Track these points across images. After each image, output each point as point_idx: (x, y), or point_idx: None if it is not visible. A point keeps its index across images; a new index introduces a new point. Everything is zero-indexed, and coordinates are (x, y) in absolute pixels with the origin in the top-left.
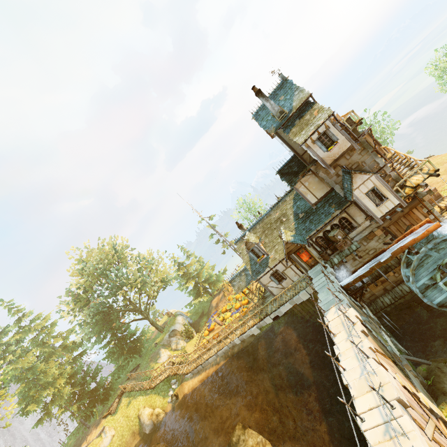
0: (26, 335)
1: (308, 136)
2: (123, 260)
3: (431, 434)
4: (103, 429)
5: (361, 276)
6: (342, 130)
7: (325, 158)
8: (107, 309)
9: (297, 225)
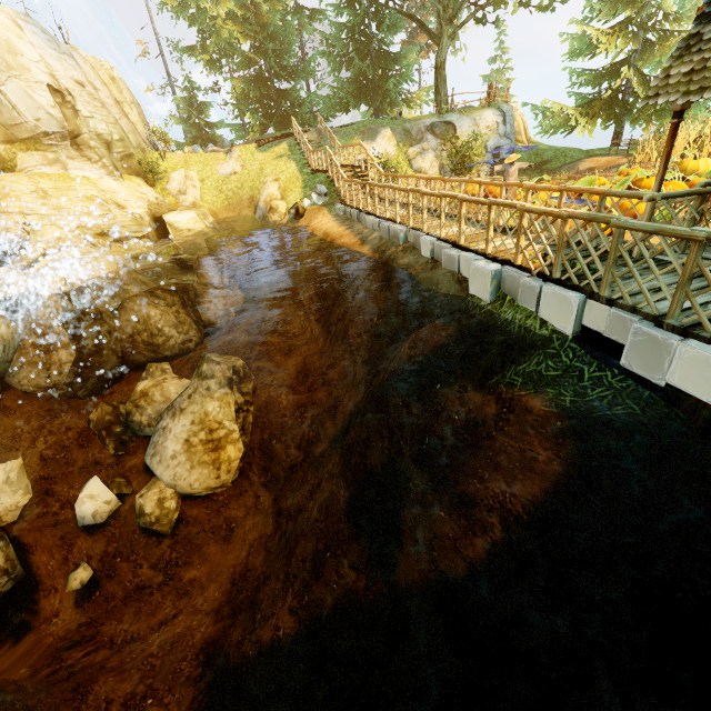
0: None
1: None
2: None
3: None
4: (230, 149)
5: None
6: None
7: None
8: None
9: None
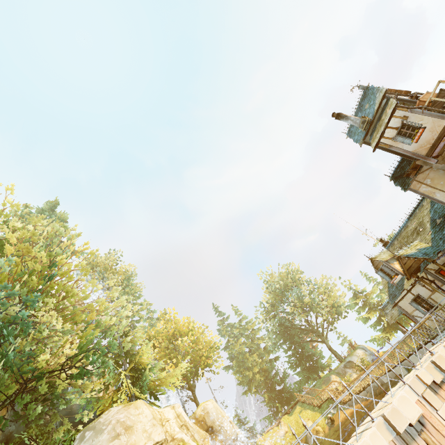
0: (242, 331)
1: (378, 139)
2: (295, 282)
3: None
4: (279, 421)
5: None
6: (425, 112)
7: (417, 150)
8: (290, 325)
9: (434, 235)
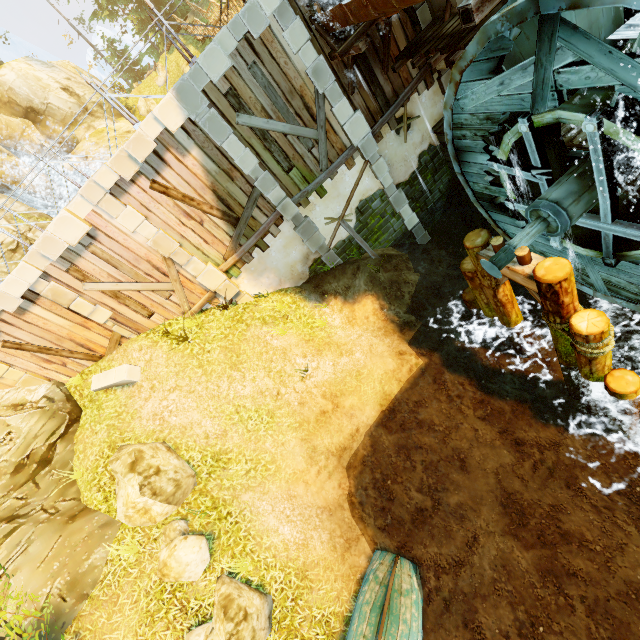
0: None
1: None
2: None
3: (111, 290)
4: (155, 65)
5: (345, 9)
6: None
7: None
8: None
9: None
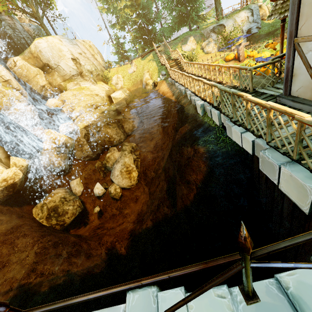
0: None
1: None
2: None
3: None
4: (131, 62)
5: None
6: None
7: None
8: None
9: None
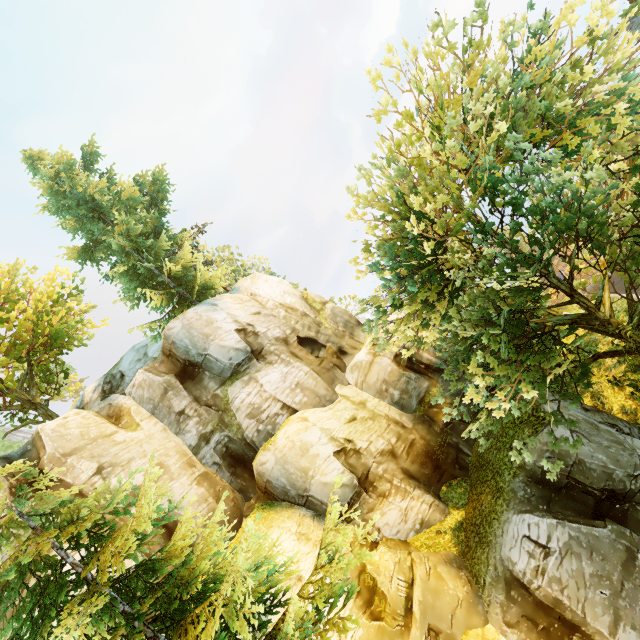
0: None
1: None
2: None
3: None
4: None
5: None
6: None
7: None
8: None
9: None
